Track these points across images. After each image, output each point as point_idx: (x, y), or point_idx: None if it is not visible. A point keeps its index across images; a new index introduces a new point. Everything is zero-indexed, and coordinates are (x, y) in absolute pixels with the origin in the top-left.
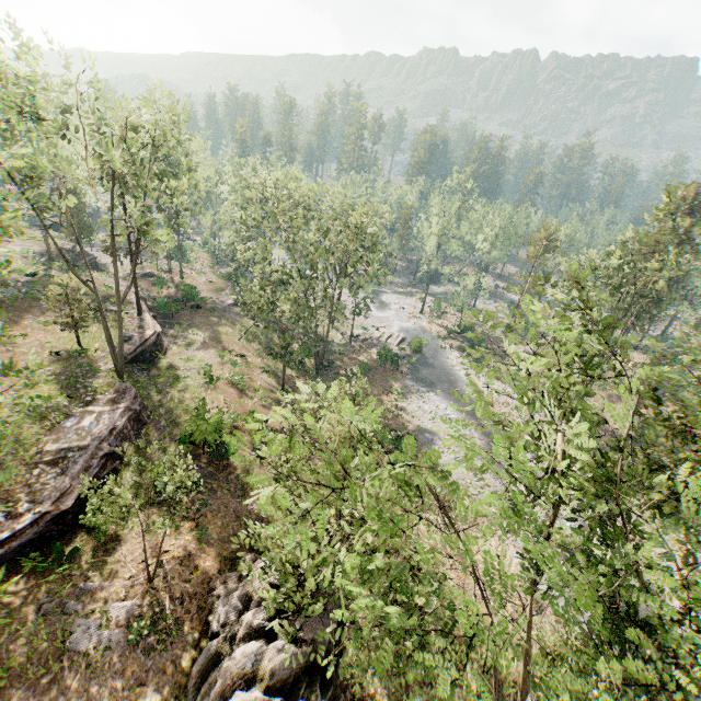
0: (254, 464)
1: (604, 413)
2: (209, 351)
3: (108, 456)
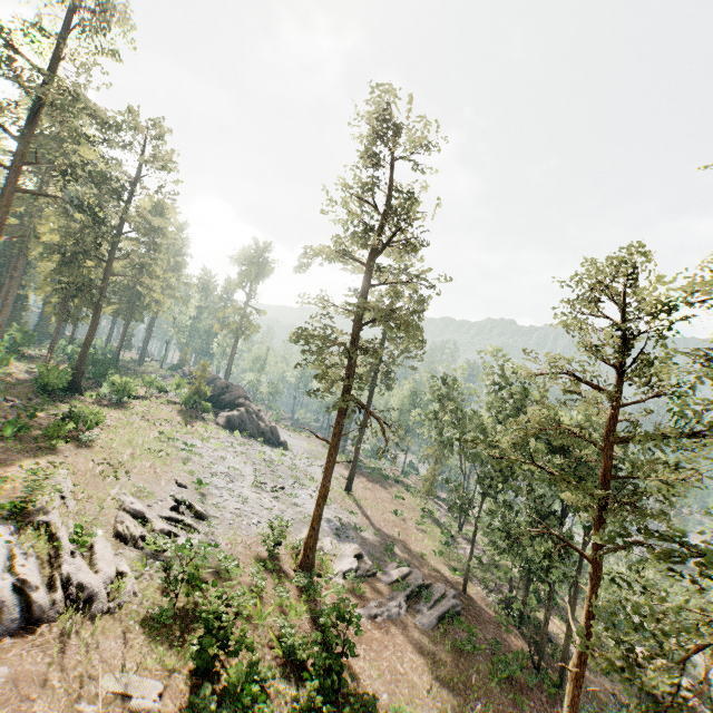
0: (564, 604)
1: None
2: (472, 527)
3: None
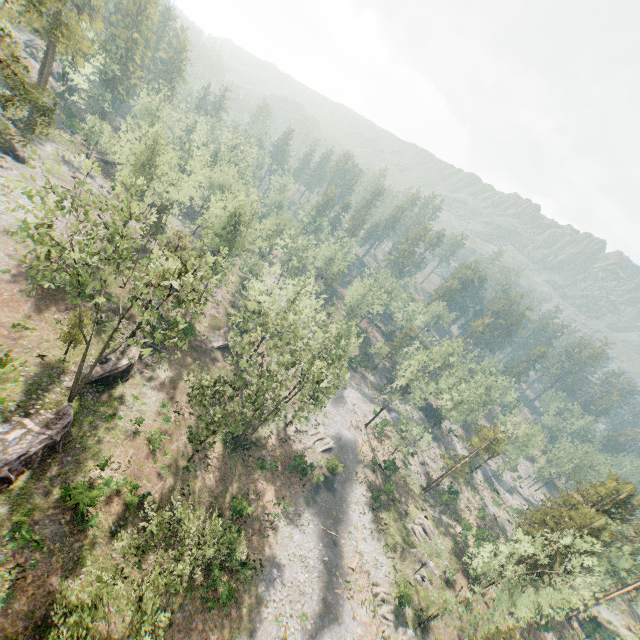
0: (104, 539)
1: None
2: (160, 394)
3: (3, 479)
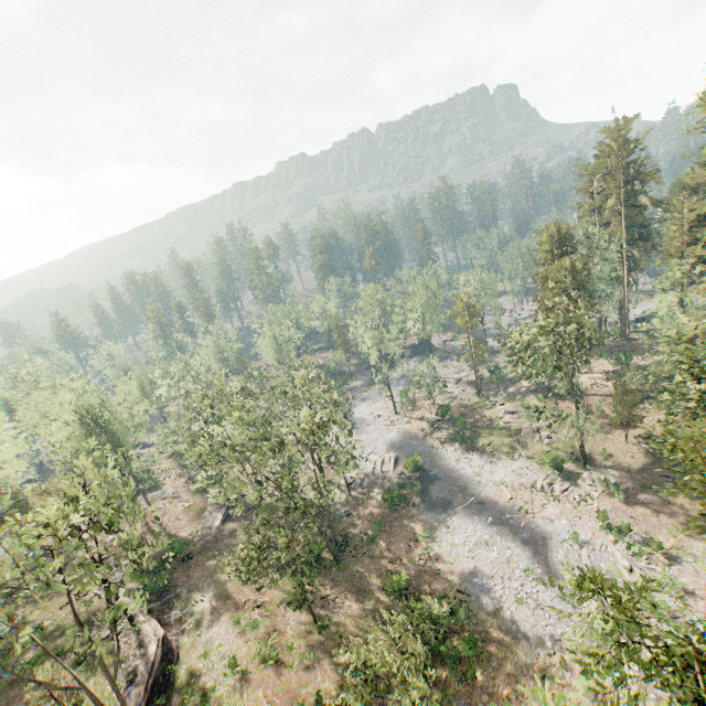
0: None
1: (608, 449)
2: (222, 619)
3: None
